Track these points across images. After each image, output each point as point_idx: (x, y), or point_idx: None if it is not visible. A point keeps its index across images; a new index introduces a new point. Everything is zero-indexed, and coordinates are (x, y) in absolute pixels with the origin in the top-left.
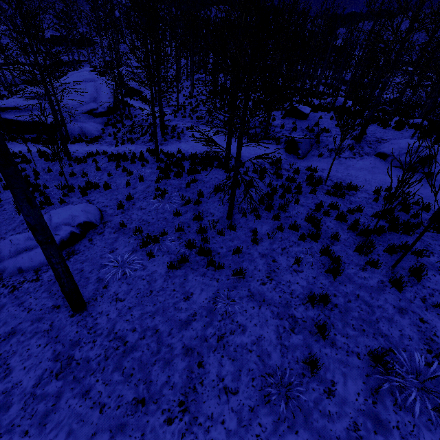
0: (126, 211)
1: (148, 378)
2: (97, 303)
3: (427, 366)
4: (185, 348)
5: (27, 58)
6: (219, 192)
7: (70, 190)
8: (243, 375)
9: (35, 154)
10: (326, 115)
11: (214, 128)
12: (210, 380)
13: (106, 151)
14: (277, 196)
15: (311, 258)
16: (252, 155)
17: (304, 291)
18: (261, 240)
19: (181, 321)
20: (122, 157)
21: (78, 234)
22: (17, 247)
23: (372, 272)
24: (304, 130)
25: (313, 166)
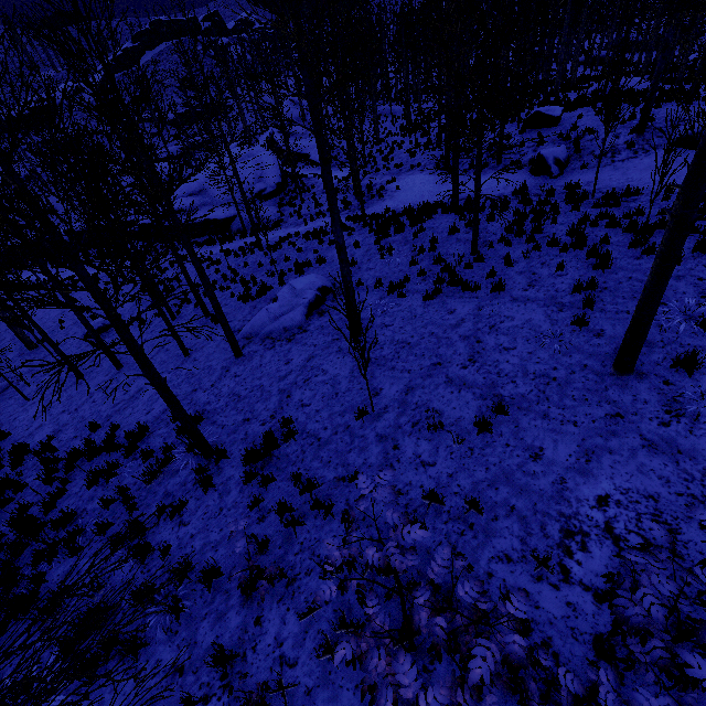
0: (355, 275)
1: (438, 354)
2: (370, 331)
3: (699, 305)
4: (462, 337)
5: (165, 152)
6: (455, 233)
7: (282, 273)
8: (518, 340)
9: (219, 255)
10: (589, 110)
11: (424, 172)
12: (490, 347)
13: (298, 232)
14: (528, 221)
15: (576, 263)
16: (485, 190)
17: (571, 286)
18: (516, 263)
19: (451, 325)
20: (322, 232)
21: (321, 297)
22: (274, 314)
23: (649, 258)
24: (556, 140)
25: (574, 183)
